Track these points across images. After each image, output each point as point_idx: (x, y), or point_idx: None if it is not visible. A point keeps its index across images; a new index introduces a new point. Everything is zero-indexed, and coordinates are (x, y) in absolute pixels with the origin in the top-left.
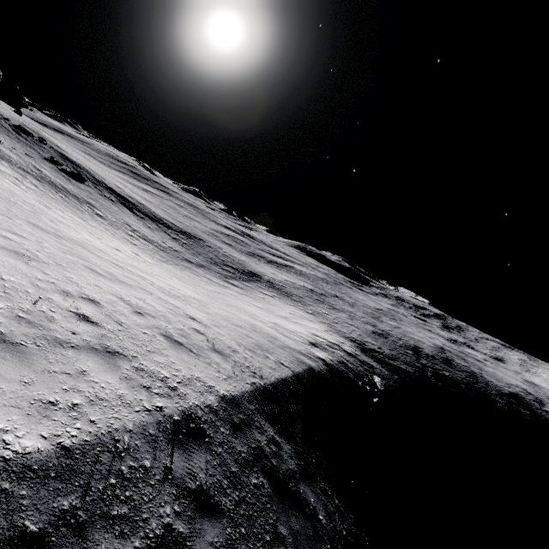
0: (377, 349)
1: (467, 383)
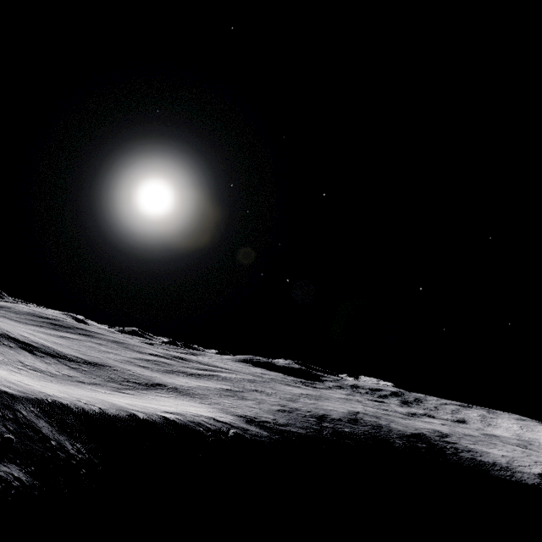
0: (269, 420)
1: (367, 434)
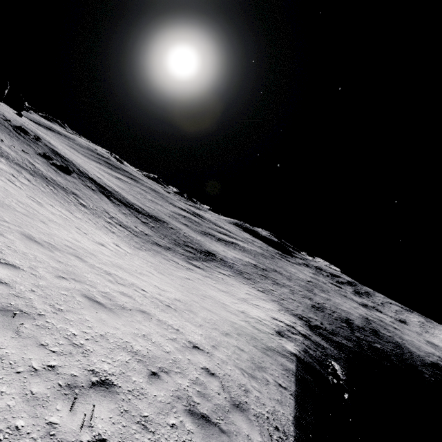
0: (320, 325)
1: (396, 355)
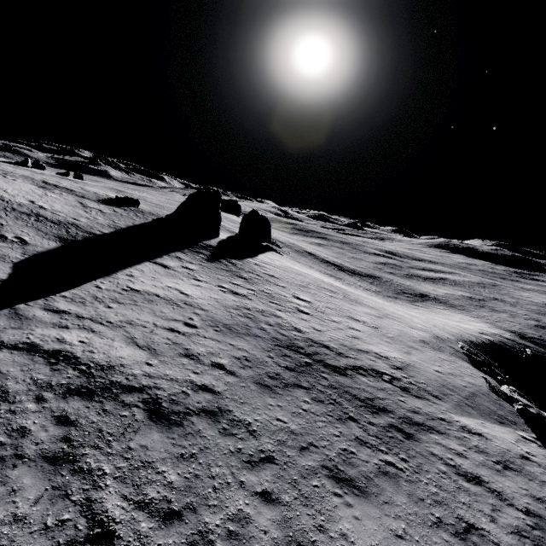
0: (536, 337)
1: None
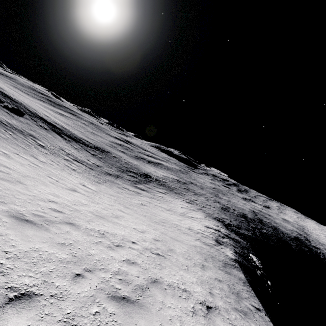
0: (230, 223)
1: (275, 235)
